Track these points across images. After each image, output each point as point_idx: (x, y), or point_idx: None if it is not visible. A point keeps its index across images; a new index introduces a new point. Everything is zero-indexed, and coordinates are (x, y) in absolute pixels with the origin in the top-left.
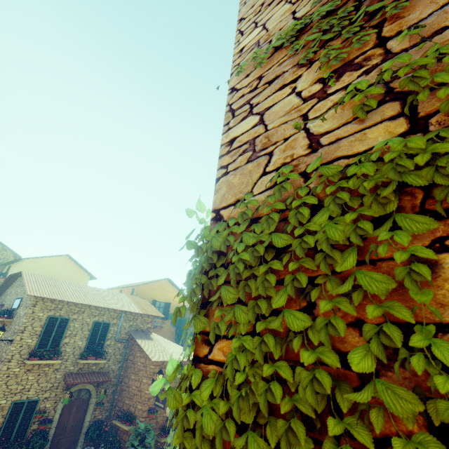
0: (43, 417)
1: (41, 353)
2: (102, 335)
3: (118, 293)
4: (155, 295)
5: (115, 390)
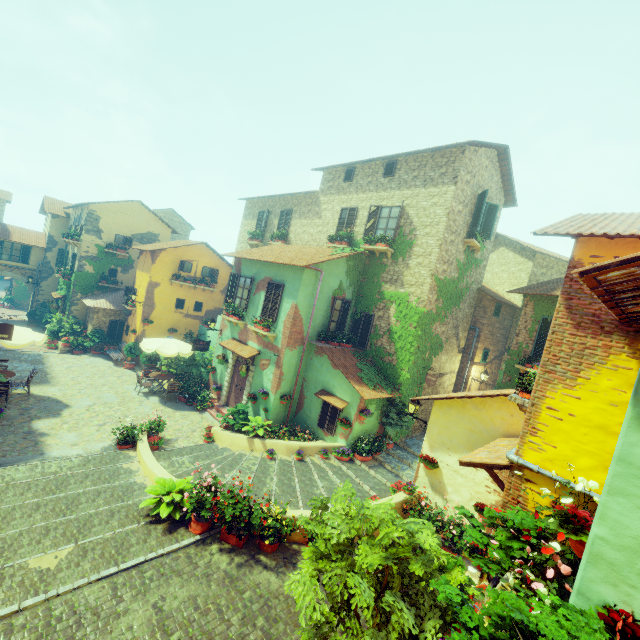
0: None
1: None
2: None
3: None
4: None
5: None
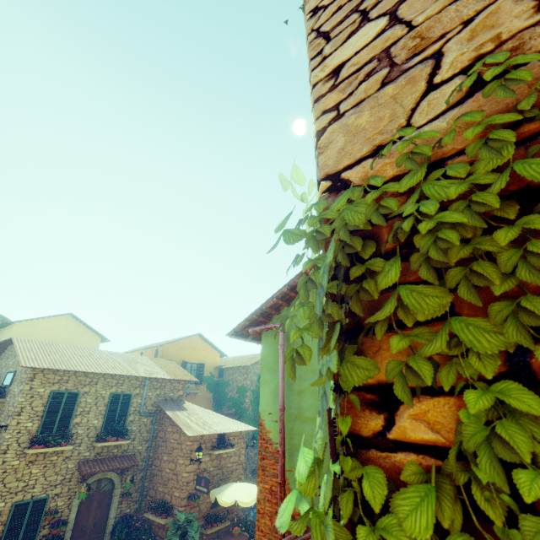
0: (55, 519)
1: (45, 438)
2: (122, 410)
3: (139, 356)
4: (184, 356)
5: (144, 476)
